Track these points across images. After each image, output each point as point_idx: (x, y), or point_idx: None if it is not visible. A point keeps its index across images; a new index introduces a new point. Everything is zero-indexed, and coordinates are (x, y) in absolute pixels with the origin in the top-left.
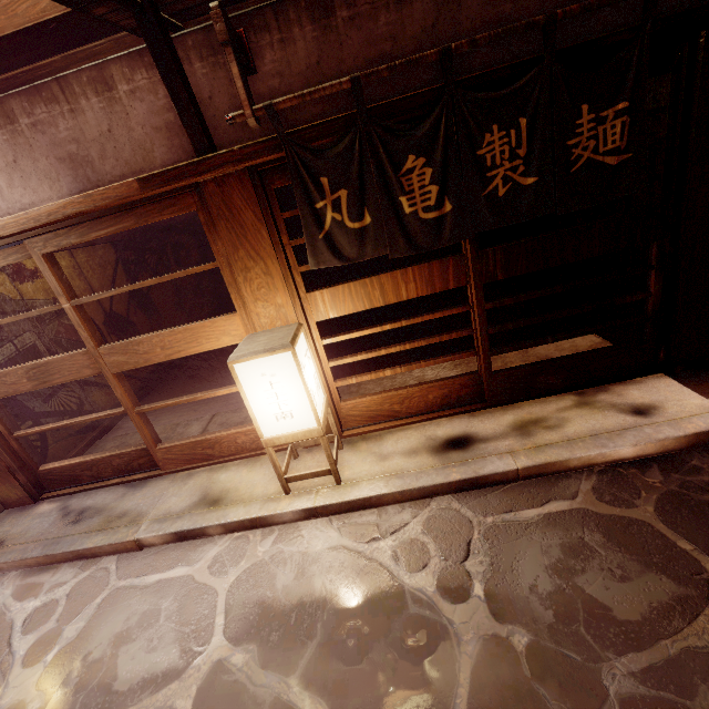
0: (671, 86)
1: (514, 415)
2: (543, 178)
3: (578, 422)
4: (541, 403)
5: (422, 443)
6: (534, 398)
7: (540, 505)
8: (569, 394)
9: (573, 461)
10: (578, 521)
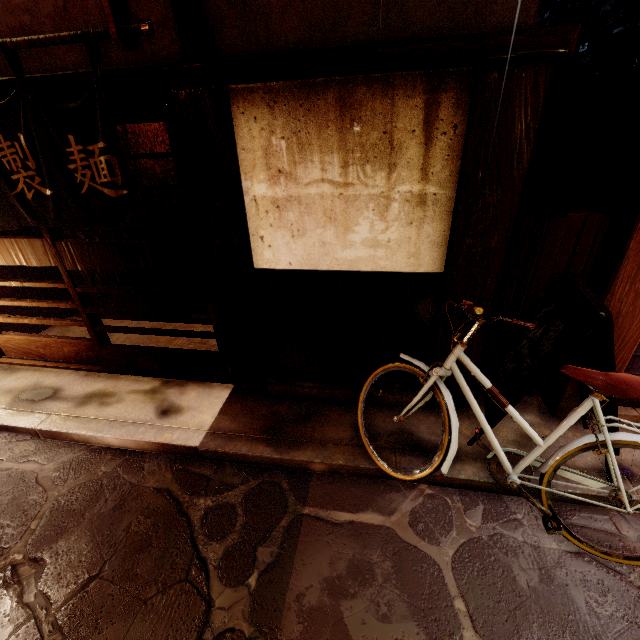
0: (170, 136)
1: (105, 385)
2: (59, 193)
3: (123, 406)
4: (134, 381)
5: (26, 386)
6: (137, 375)
7: (21, 461)
8: (160, 380)
9: (75, 435)
10: (18, 482)
